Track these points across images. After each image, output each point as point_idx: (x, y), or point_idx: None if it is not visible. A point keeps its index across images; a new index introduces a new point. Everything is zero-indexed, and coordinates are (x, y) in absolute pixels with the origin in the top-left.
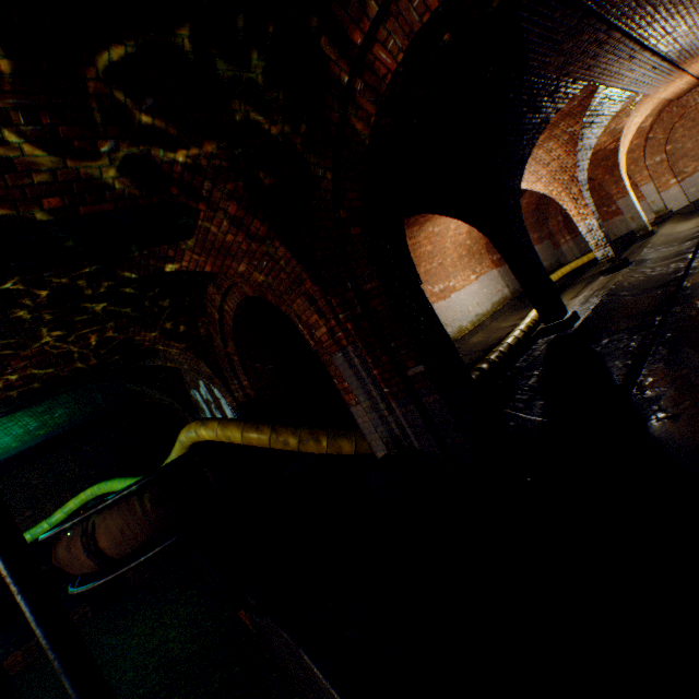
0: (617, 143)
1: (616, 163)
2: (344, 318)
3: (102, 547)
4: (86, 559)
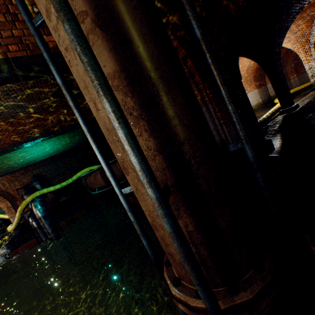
0: None
1: None
2: (209, 92)
3: (107, 178)
4: (101, 181)
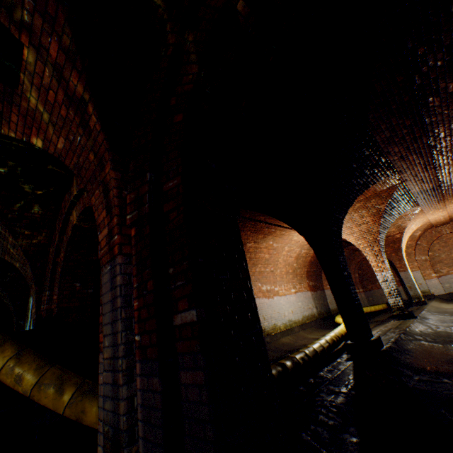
0: (401, 235)
1: (400, 247)
2: (130, 219)
3: None
4: None
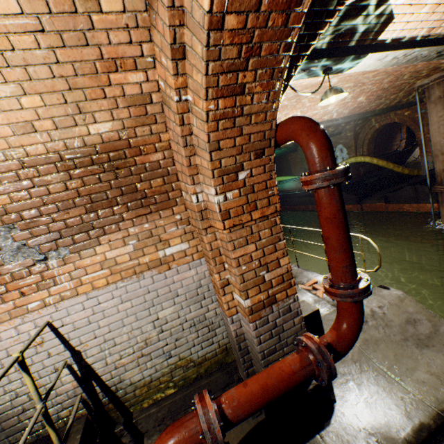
0: None
1: None
2: None
3: None
4: None
